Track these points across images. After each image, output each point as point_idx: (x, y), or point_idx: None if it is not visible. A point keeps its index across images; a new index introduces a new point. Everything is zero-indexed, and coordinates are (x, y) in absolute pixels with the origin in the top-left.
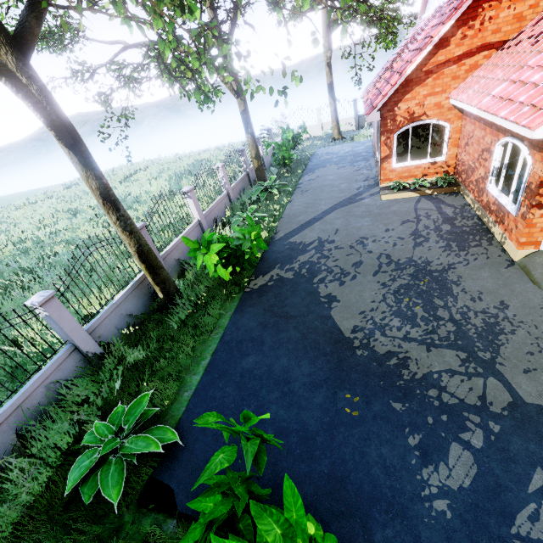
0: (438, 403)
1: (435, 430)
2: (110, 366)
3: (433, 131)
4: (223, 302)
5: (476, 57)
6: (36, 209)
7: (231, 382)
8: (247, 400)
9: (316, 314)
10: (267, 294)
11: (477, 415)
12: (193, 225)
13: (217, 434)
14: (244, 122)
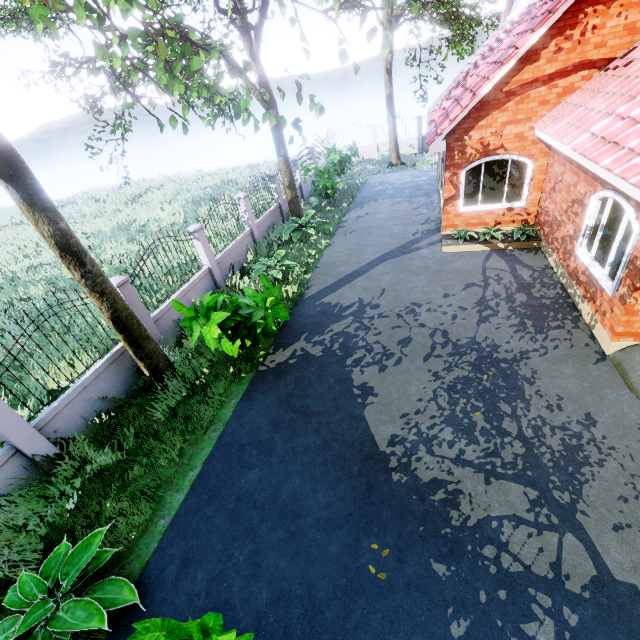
0: (495, 569)
1: (489, 615)
2: (67, 474)
3: (512, 168)
4: (229, 383)
5: (572, 77)
6: (18, 233)
7: (222, 508)
8: (240, 541)
9: (344, 412)
10: (286, 377)
11: (547, 594)
12: (201, 274)
13: (193, 593)
14: (276, 142)
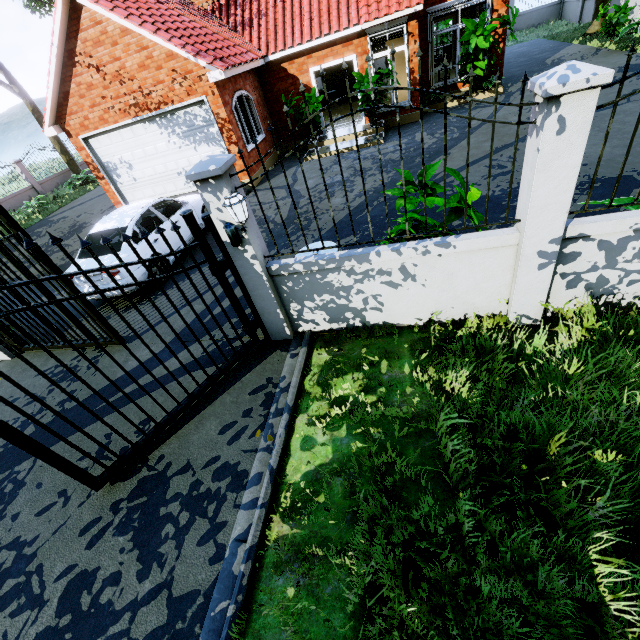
0: None
1: None
2: None
3: None
4: None
5: None
6: None
7: None
8: None
9: None
10: None
11: None
12: None
13: None
14: (38, 121)
